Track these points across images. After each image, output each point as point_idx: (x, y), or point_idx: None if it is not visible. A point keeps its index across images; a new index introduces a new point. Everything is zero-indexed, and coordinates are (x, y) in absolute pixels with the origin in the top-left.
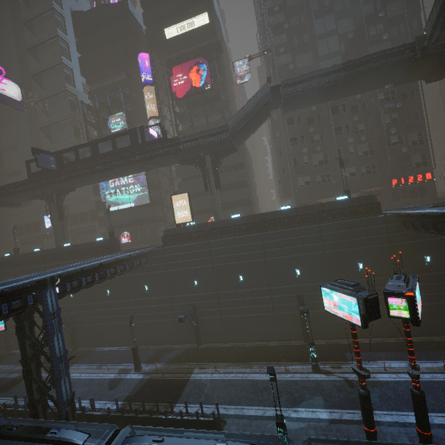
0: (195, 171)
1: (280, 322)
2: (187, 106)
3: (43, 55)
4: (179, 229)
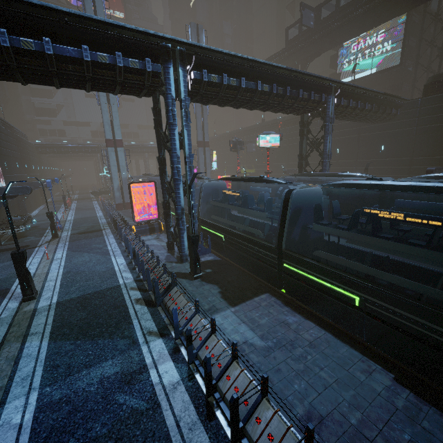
0: None
1: None
2: None
3: None
4: None
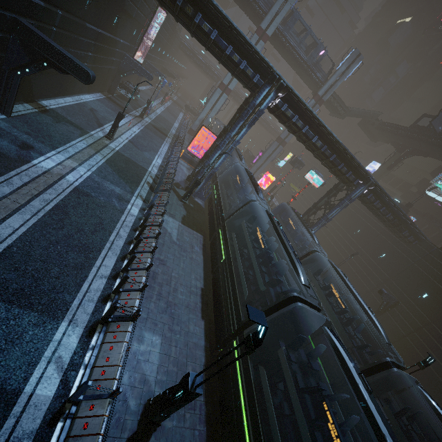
0: None
1: None
2: None
3: None
4: None
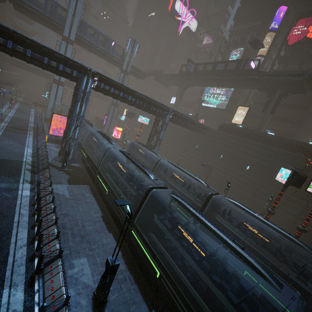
0: (266, 100)
1: (254, 203)
2: (291, 51)
3: (219, 4)
4: (230, 125)
